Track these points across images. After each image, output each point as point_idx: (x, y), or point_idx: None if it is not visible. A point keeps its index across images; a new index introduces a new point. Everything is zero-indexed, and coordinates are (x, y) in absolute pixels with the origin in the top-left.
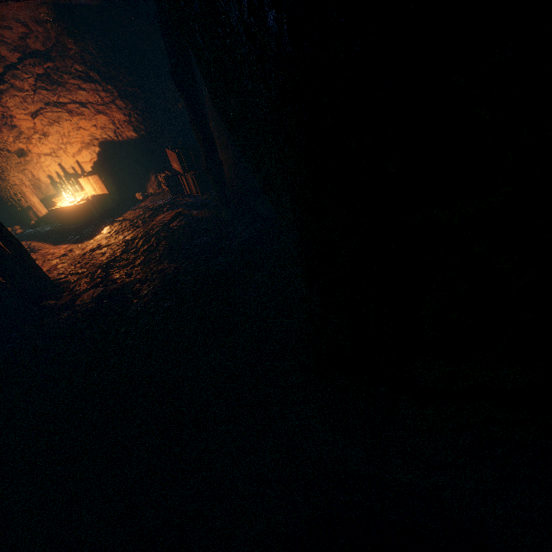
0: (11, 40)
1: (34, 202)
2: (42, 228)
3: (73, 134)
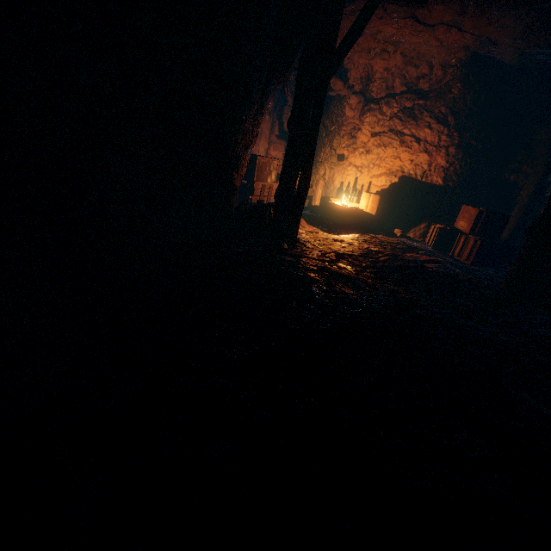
0: (409, 77)
1: (318, 193)
2: (306, 212)
3: (387, 160)
